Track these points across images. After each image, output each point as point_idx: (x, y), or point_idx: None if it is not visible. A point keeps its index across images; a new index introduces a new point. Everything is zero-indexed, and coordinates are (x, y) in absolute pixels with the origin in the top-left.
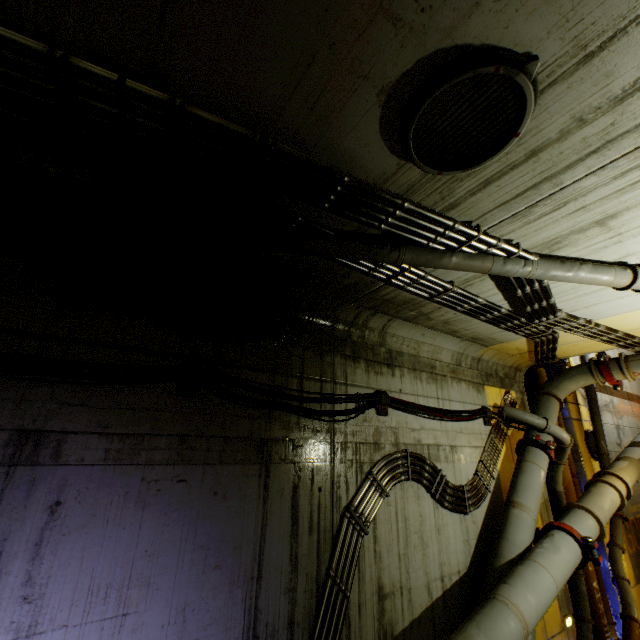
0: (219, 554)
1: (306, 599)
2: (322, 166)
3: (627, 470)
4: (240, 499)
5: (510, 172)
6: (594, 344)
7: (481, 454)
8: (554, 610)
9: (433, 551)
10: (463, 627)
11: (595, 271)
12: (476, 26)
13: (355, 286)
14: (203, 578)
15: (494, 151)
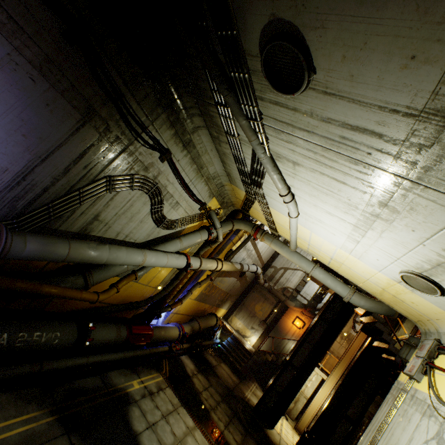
0: (30, 132)
1: (60, 189)
2: (231, 13)
3: (228, 265)
4: (59, 121)
5: (285, 108)
6: (263, 218)
7: (186, 216)
8: (159, 281)
9: (132, 225)
10: (121, 246)
11: (279, 180)
12: (311, 36)
13: (203, 91)
14: (13, 133)
15: (285, 92)
